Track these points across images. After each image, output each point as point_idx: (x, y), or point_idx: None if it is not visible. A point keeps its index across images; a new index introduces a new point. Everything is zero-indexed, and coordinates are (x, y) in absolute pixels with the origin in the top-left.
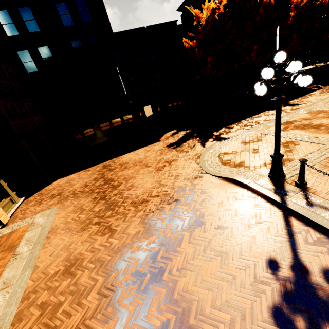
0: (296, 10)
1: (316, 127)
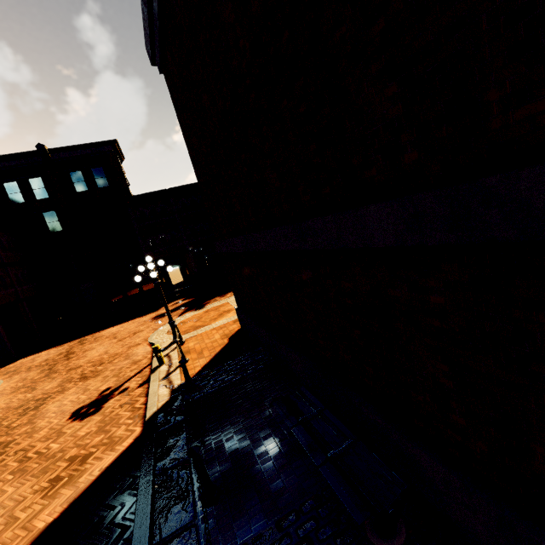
0: None
1: None
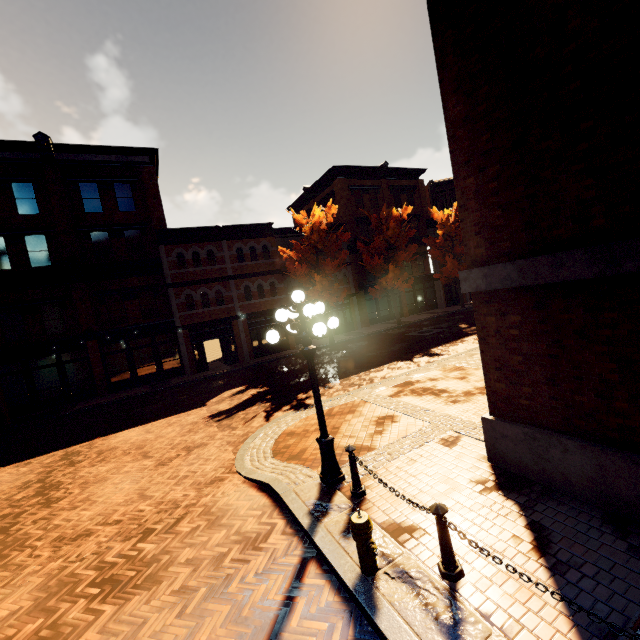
0: (444, 228)
1: (437, 393)
